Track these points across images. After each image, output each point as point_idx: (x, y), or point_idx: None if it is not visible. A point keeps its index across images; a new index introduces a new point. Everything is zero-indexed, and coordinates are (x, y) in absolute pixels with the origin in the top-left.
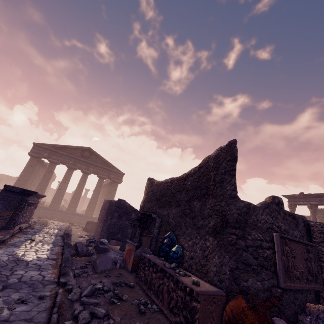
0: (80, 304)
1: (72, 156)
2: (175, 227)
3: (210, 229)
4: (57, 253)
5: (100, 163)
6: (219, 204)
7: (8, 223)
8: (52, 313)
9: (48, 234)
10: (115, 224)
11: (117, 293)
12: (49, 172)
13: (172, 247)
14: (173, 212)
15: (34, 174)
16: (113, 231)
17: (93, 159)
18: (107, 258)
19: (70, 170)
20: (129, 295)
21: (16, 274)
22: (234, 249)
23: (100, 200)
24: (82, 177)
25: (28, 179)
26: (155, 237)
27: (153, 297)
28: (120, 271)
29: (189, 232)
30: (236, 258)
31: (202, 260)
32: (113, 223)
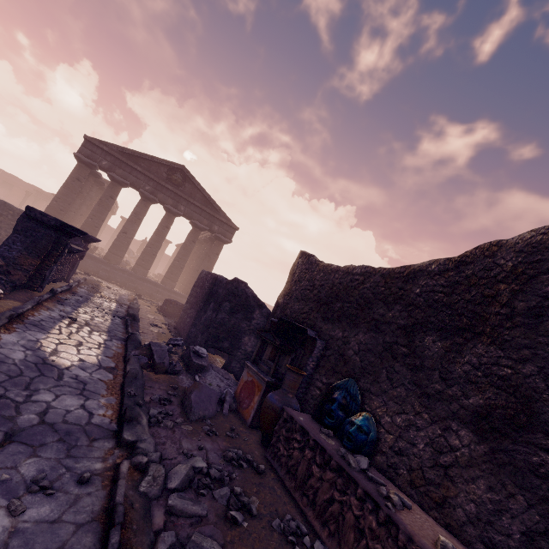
0: (165, 512)
1: (151, 177)
2: (362, 371)
3: (466, 412)
4: (116, 355)
5: (200, 201)
6: (512, 367)
7: (31, 279)
8: (107, 548)
9: (101, 310)
10: (223, 322)
11: (238, 494)
12: (109, 198)
13: (352, 412)
14: (361, 340)
15: (82, 196)
16: (217, 335)
17: (187, 189)
18: (210, 392)
19: (145, 202)
20: (260, 498)
21: (36, 400)
22: (546, 488)
23: (189, 265)
24: (165, 219)
25: (71, 202)
26: (307, 375)
27: (309, 514)
28: (230, 421)
29: (400, 395)
30: (548, 513)
31: (430, 470)
32: (219, 320)
